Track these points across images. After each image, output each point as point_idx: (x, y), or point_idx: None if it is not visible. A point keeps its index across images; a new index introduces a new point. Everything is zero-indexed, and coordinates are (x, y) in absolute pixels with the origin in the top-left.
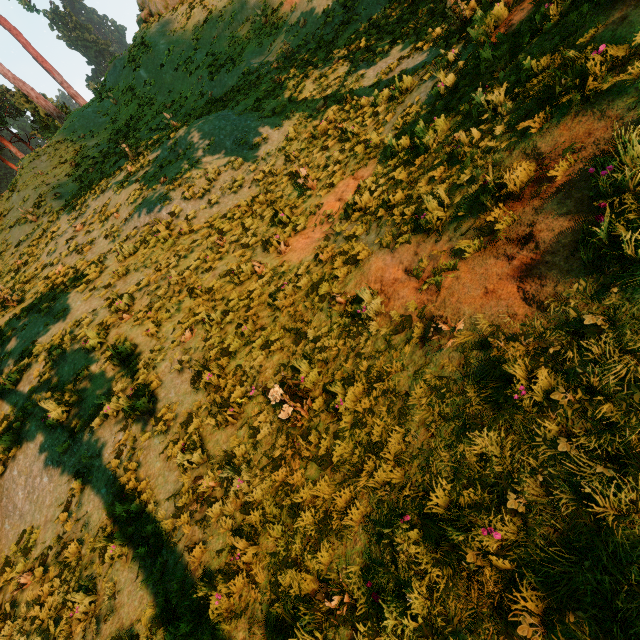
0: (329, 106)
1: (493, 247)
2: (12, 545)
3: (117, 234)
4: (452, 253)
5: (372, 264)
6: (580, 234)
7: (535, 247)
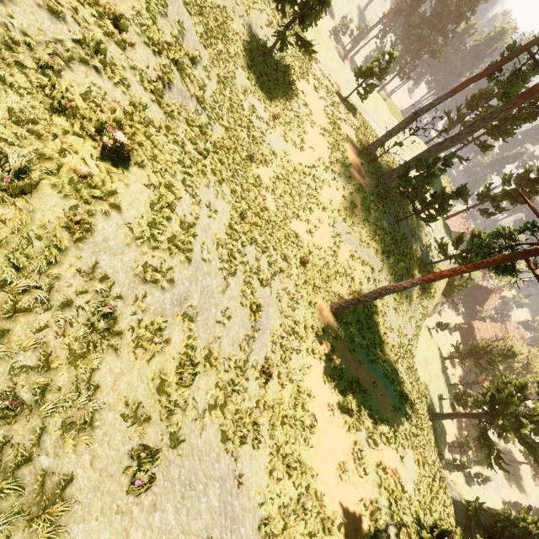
0: (228, 81)
1: (317, 231)
2: (270, 337)
3: (162, 96)
4: (311, 229)
5: (294, 222)
6: (326, 235)
7: (322, 234)
